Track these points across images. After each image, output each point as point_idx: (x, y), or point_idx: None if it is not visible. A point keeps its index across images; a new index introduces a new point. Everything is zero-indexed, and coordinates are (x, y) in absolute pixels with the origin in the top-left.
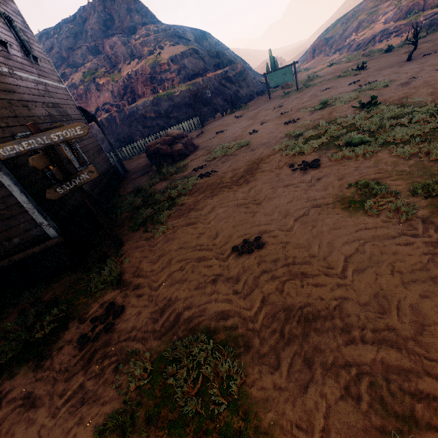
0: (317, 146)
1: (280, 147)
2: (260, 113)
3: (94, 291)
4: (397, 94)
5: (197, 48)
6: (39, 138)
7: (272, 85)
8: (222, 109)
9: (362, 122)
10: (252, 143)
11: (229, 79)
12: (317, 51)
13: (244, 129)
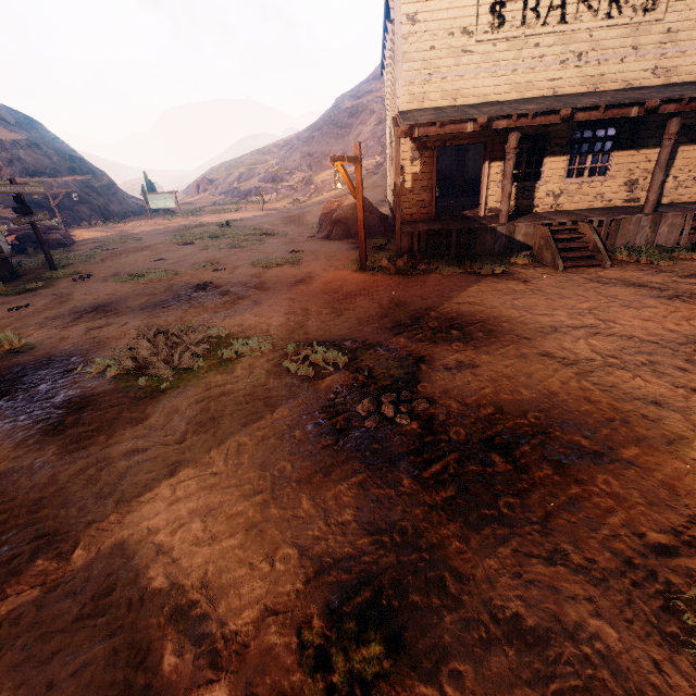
0: (193, 239)
1: (169, 239)
2: (144, 227)
3: (60, 277)
4: (244, 224)
5: (37, 141)
6: (18, 187)
7: (153, 206)
8: (90, 219)
9: (220, 232)
10: (145, 239)
11: (95, 189)
12: (202, 188)
13: (131, 234)
